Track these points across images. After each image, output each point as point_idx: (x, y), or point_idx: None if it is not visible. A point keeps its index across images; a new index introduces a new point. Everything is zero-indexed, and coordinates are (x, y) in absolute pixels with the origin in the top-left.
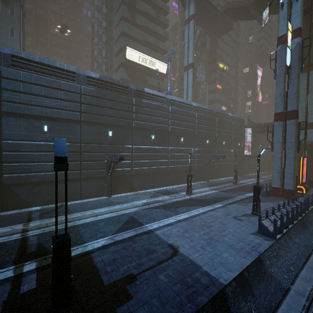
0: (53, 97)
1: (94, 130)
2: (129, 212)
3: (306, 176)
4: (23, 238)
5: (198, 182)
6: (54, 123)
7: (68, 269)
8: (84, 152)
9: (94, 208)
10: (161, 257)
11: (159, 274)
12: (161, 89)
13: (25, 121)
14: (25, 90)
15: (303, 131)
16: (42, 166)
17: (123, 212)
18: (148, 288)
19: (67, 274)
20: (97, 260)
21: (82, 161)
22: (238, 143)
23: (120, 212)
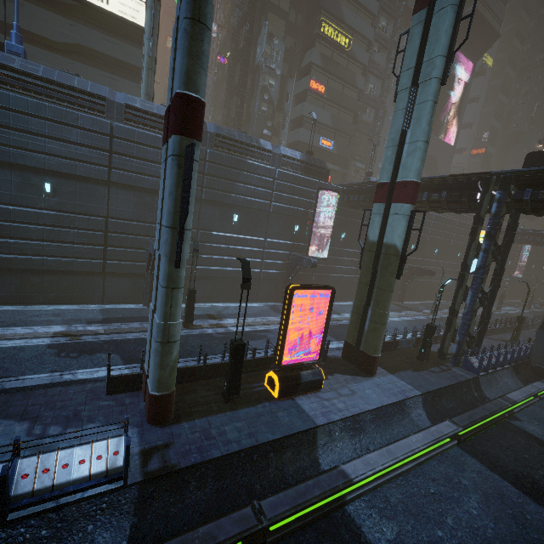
0: None
1: None
2: None
3: (323, 344)
4: None
5: (114, 306)
6: None
7: None
8: None
9: None
10: None
11: None
12: (137, 69)
13: None
14: None
15: (383, 209)
16: None
17: None
18: None
19: None
20: None
21: None
22: (296, 226)
23: None
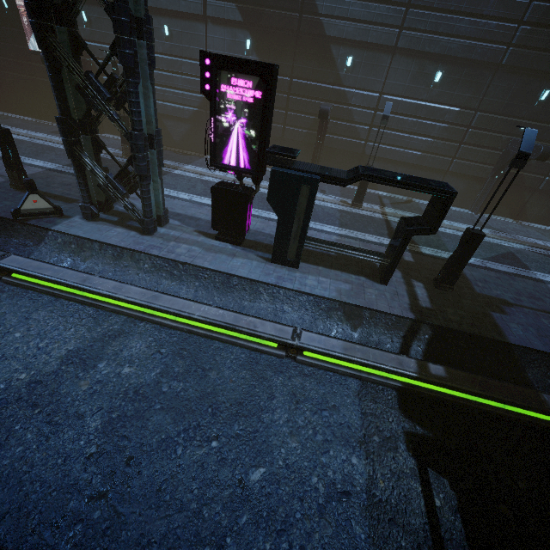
0: (475, 14)
1: (513, 87)
2: (507, 246)
3: None
4: (385, 220)
5: None
6: (452, 70)
7: (468, 259)
8: (473, 129)
9: (452, 219)
10: (549, 309)
11: (542, 318)
12: None
13: (417, 64)
14: (439, 5)
15: None
16: (410, 139)
17: (498, 241)
18: (525, 319)
19: (464, 262)
20: (466, 272)
21: (463, 143)
22: None
23: (493, 240)
